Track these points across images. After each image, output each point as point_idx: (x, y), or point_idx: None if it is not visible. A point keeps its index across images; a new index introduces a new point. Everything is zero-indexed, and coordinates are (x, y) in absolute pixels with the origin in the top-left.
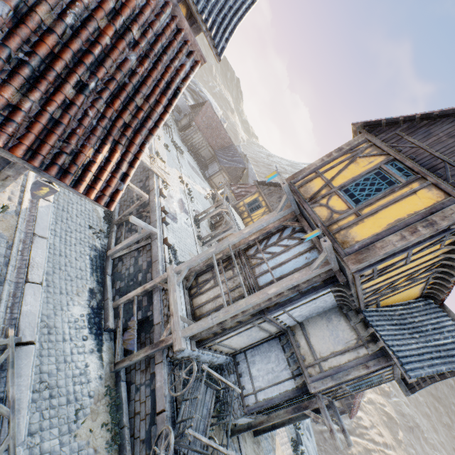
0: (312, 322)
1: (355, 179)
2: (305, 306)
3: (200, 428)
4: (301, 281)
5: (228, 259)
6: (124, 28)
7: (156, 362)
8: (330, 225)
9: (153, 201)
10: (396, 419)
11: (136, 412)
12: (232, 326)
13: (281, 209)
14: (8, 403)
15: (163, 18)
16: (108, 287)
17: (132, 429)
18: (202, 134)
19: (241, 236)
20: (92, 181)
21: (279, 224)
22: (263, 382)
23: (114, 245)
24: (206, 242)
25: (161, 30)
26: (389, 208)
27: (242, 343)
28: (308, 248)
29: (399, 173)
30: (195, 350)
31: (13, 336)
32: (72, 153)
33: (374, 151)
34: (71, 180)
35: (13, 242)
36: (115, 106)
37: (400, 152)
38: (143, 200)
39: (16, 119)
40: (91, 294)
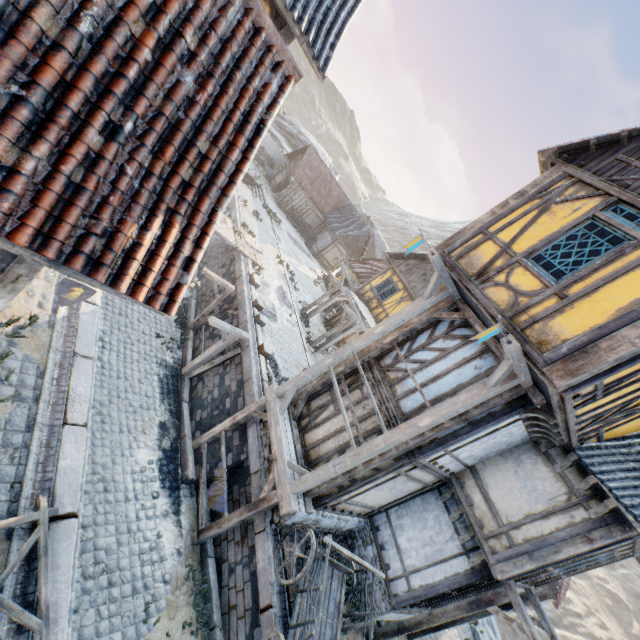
0: (490, 466)
1: (551, 239)
2: (478, 443)
3: (326, 634)
4: (470, 405)
5: (353, 373)
6: (171, 34)
7: (255, 530)
8: (515, 315)
9: (241, 293)
10: (626, 603)
11: (231, 606)
12: (365, 476)
13: (430, 294)
14: (39, 610)
15: (232, 12)
16: (185, 419)
17: (227, 631)
18: (306, 192)
19: (371, 338)
20: (140, 274)
21: (429, 316)
22: (418, 559)
23: (191, 359)
24: (320, 347)
25: (230, 32)
26: (617, 282)
27: (381, 499)
28: (477, 352)
29: (630, 223)
30: (312, 513)
31: (45, 507)
32: (106, 233)
33: (580, 192)
34: (106, 275)
35: (45, 366)
36: (166, 156)
37: (627, 189)
38: (227, 292)
39: (14, 188)
40: (162, 431)
